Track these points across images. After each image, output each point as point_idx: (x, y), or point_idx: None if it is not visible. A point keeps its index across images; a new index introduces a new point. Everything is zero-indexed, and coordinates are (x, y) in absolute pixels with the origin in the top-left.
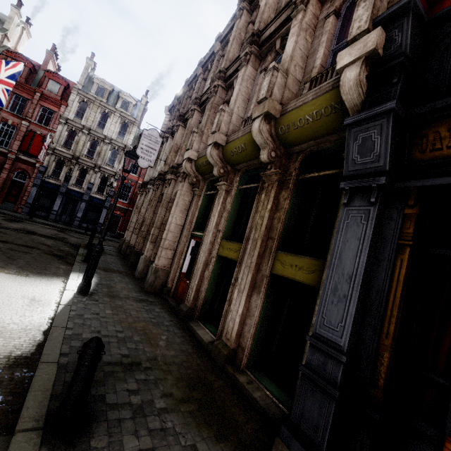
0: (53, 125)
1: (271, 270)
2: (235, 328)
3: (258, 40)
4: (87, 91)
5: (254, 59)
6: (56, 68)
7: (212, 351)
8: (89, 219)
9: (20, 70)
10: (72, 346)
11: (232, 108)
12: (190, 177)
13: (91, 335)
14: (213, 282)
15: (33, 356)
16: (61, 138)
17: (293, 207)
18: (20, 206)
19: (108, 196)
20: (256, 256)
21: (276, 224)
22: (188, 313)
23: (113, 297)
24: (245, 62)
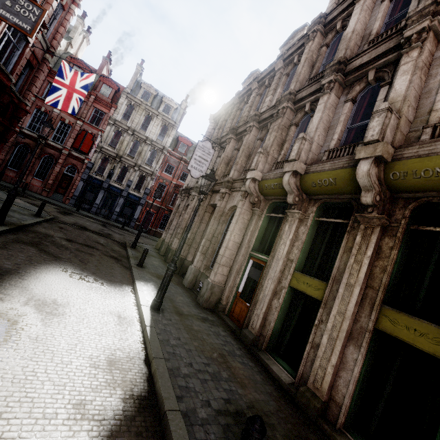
0: (102, 125)
1: (375, 324)
2: (327, 378)
3: (344, 68)
4: (134, 95)
5: (338, 87)
6: (109, 72)
7: (297, 397)
8: (125, 213)
9: (92, 81)
10: (180, 386)
11: (313, 136)
12: (252, 196)
13: (187, 369)
14: (283, 314)
15: (150, 396)
16: (108, 137)
17: (401, 258)
18: (68, 198)
19: (144, 194)
20: (354, 305)
21: (378, 273)
22: (254, 342)
23: (181, 315)
24: (328, 89)
